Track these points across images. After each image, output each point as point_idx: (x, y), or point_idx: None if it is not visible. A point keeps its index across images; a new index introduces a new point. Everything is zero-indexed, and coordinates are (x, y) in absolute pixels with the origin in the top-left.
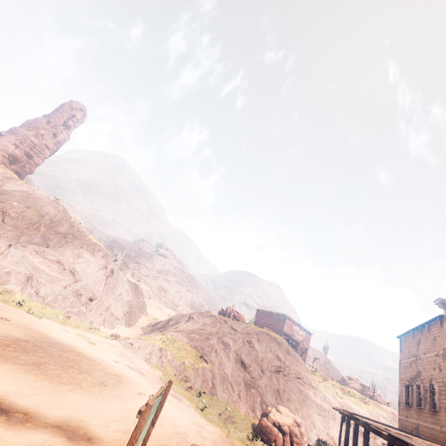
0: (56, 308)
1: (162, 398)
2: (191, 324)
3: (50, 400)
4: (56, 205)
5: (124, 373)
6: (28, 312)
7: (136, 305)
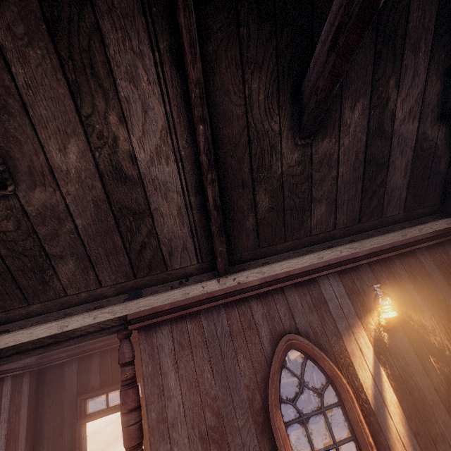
0: None
1: None
2: None
3: None
4: None
5: None
6: None
7: None
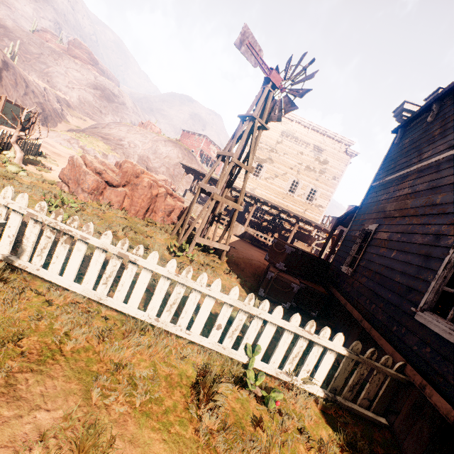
0: None
1: (33, 119)
2: (108, 129)
3: None
4: None
5: None
6: None
7: (52, 110)
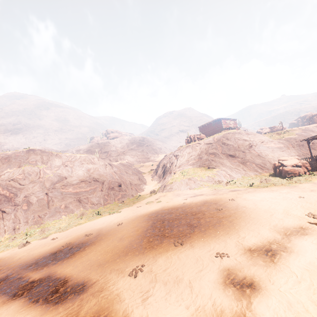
0: (111, 203)
1: None
2: (181, 158)
3: (246, 231)
4: (34, 152)
5: (201, 200)
6: (109, 214)
7: (136, 172)
